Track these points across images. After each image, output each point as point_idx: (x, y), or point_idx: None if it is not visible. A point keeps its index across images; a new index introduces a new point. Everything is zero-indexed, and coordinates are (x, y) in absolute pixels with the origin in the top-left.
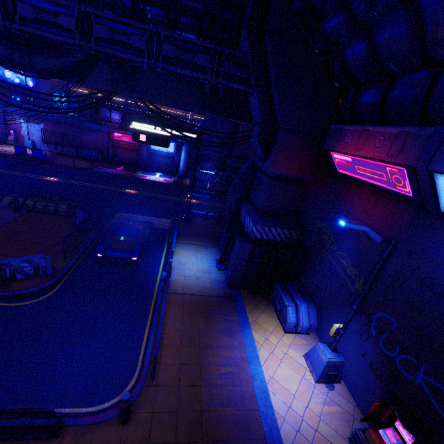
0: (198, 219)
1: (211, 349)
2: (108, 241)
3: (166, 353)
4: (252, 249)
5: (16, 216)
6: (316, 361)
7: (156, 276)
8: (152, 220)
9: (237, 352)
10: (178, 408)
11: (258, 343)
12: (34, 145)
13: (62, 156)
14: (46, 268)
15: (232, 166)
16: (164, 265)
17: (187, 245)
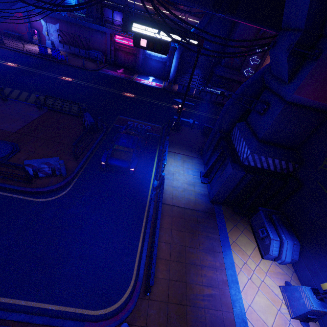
0: (185, 127)
1: (195, 268)
2: (110, 149)
3: (157, 266)
4: (243, 176)
5: (39, 114)
6: (296, 300)
7: (149, 183)
8: (146, 125)
9: (219, 274)
10: (167, 326)
11: (237, 266)
12: (53, 45)
13: (74, 57)
14: (61, 170)
15: (219, 75)
16: (156, 173)
17: (175, 155)
